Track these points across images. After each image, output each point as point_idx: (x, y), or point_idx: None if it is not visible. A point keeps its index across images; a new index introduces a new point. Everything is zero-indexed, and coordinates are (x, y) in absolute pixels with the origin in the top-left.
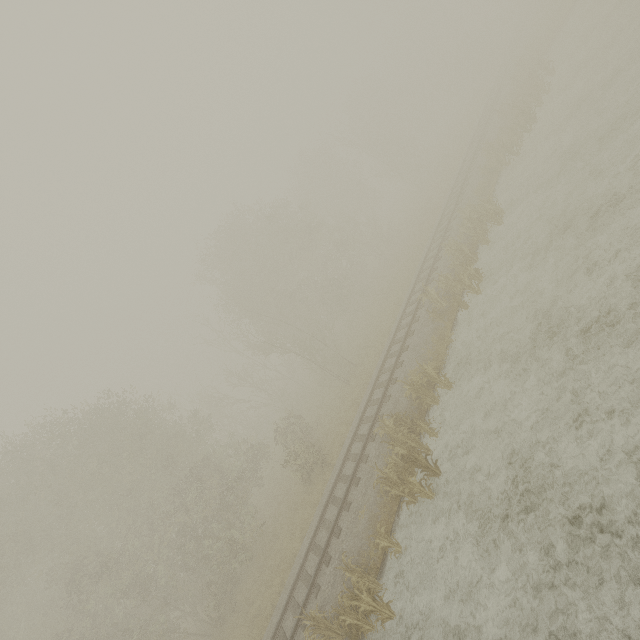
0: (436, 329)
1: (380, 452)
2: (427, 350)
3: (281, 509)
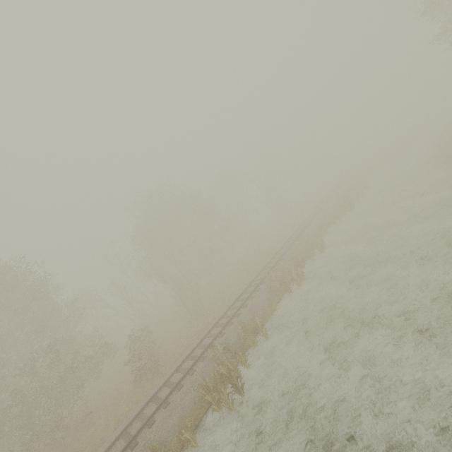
0: (268, 299)
1: (205, 370)
2: (259, 310)
3: (105, 402)
